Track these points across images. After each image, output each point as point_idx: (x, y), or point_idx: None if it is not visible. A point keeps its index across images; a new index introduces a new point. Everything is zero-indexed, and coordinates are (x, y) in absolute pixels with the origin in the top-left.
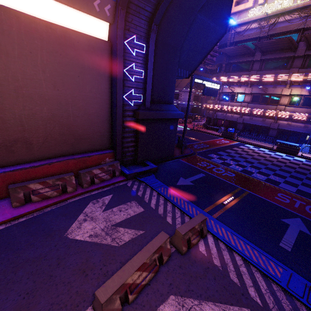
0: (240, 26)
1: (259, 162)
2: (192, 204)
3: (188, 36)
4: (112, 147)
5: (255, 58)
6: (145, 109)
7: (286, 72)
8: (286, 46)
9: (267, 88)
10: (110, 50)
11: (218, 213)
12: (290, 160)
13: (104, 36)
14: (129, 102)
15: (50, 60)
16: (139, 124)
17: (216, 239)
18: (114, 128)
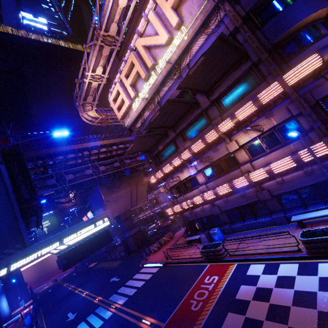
0: (137, 122)
1: None
2: None
3: None
4: None
5: (170, 136)
6: None
7: (211, 128)
8: (184, 108)
9: (208, 155)
10: None
11: None
12: None
13: None
14: None
15: None
16: None
17: None
18: None
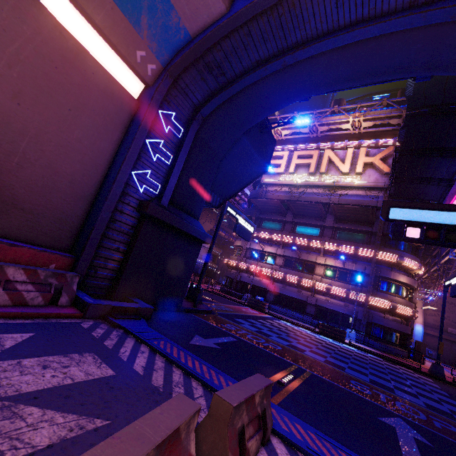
0: (272, 186)
1: (306, 340)
2: (225, 375)
3: (230, 155)
4: (74, 249)
5: (287, 218)
6: (159, 205)
7: (319, 240)
8: (316, 214)
9: (301, 252)
10: (135, 111)
11: (277, 397)
12: (341, 346)
13: (133, 95)
14: (138, 184)
15: (33, 61)
16: (142, 224)
17: (294, 450)
18: (96, 213)
